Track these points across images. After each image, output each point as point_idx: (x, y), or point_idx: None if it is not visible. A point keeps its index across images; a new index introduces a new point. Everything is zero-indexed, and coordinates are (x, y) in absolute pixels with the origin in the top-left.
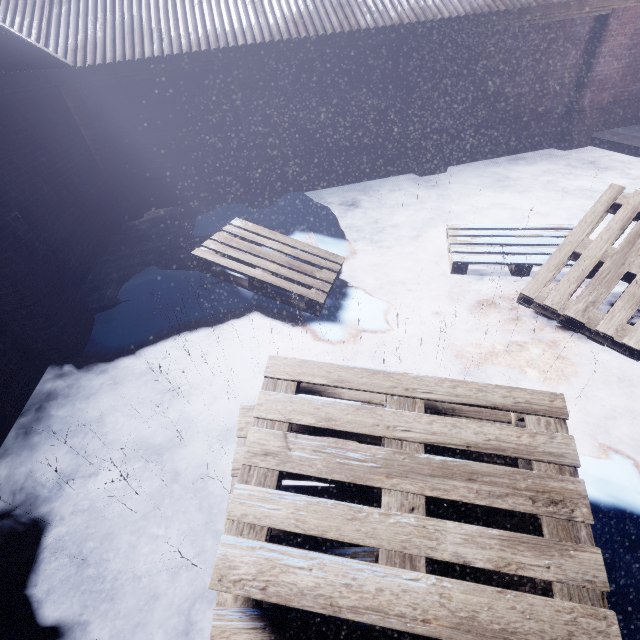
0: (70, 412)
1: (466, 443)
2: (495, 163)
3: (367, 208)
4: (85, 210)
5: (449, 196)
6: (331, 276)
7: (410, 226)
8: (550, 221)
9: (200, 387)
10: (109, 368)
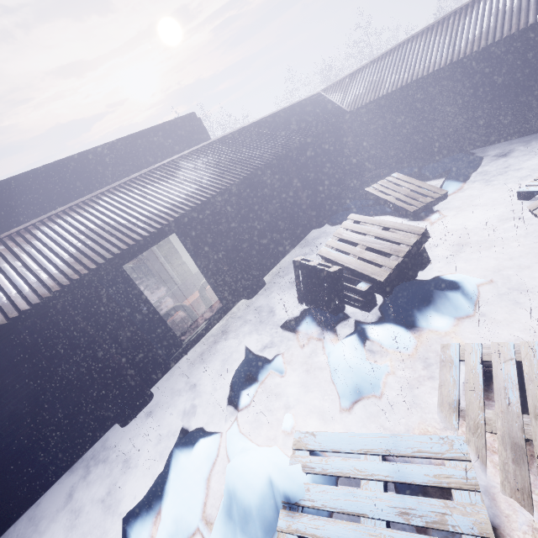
0: (313, 242)
1: (384, 237)
2: None
3: (513, 157)
4: (340, 174)
5: None
6: (428, 200)
7: None
8: None
9: None
10: (327, 232)
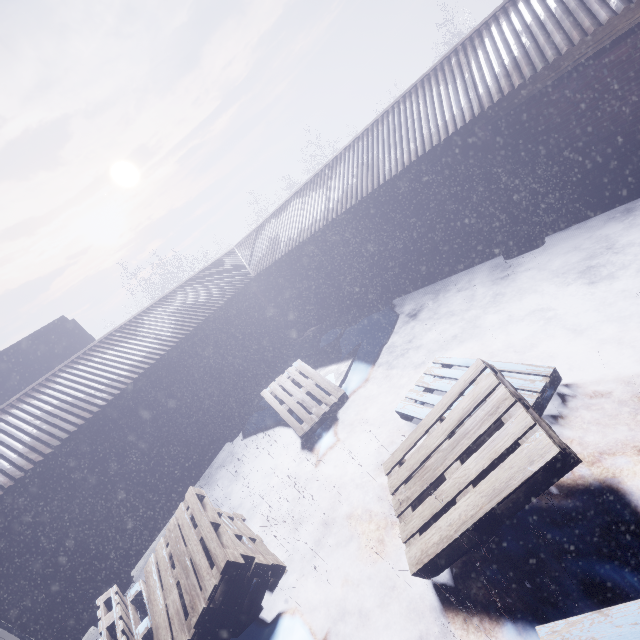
0: (216, 473)
1: (195, 561)
2: (631, 209)
3: (421, 319)
4: (261, 349)
5: (505, 295)
6: (321, 411)
7: (440, 343)
8: (614, 332)
9: (252, 475)
10: (235, 452)
